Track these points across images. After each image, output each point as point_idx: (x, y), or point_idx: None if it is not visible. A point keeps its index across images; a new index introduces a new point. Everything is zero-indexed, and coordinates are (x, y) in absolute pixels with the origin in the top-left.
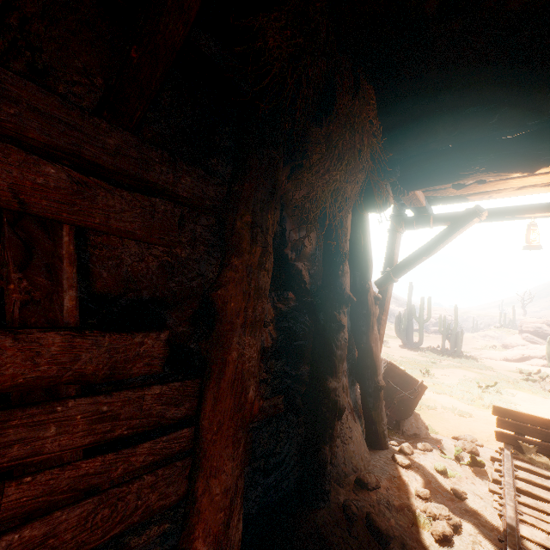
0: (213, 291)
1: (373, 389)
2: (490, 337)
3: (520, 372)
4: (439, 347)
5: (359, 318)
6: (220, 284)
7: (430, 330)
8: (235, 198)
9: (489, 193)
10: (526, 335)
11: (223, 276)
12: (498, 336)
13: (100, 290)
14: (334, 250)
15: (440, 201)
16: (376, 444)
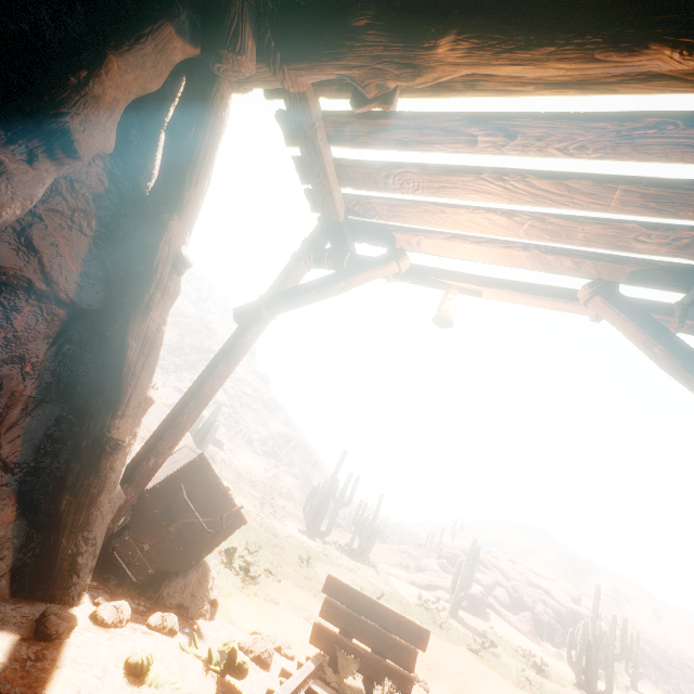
0: None
1: (91, 442)
2: (408, 554)
3: (419, 596)
4: (347, 546)
5: (129, 277)
6: None
7: (352, 529)
8: None
9: (418, 235)
10: (443, 561)
11: None
12: (417, 555)
13: None
14: (90, 43)
15: (364, 230)
16: (43, 585)
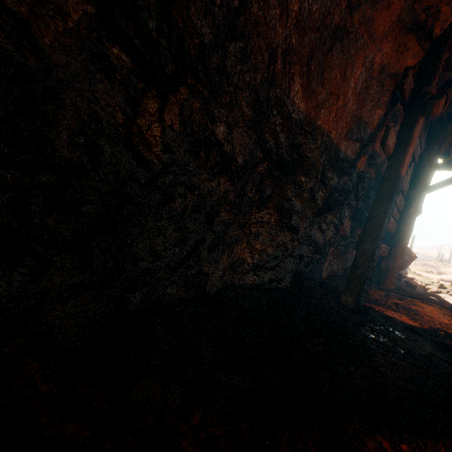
0: (422, 177)
1: None
2: (429, 265)
3: None
4: None
5: None
6: (424, 175)
7: None
8: (430, 150)
9: None
10: None
11: (424, 173)
12: (436, 266)
13: (380, 172)
14: None
15: None
16: None
